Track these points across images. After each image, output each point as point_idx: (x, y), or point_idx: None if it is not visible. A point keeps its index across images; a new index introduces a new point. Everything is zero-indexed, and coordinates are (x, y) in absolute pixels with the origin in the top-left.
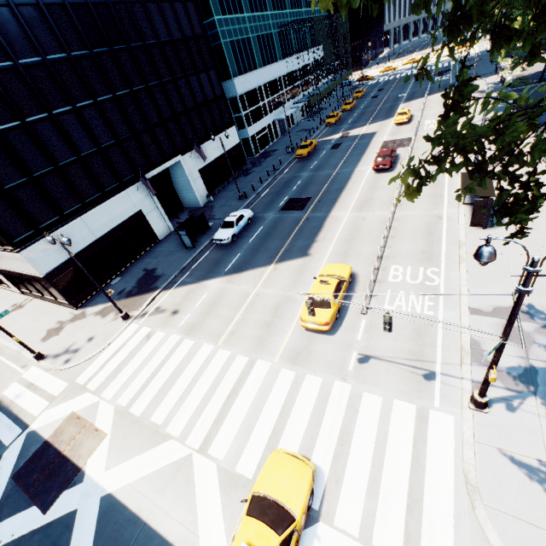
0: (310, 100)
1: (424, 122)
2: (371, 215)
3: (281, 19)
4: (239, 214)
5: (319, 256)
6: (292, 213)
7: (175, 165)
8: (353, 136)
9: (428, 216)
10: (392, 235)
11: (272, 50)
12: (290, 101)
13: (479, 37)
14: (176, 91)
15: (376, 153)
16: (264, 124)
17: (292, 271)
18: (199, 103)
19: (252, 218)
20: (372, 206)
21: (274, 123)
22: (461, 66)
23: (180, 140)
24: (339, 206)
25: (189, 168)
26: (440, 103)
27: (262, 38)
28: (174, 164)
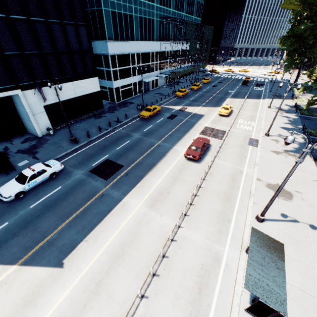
0: (171, 74)
1: (238, 120)
2: (157, 219)
3: (165, 13)
4: (40, 169)
5: (69, 275)
6: (95, 180)
7: (16, 96)
8: (188, 112)
9: (208, 251)
10: (161, 271)
11: (151, 32)
12: (158, 70)
13: (289, 73)
14: (29, 31)
15: (193, 139)
16: (131, 81)
17: (21, 295)
18: (59, 49)
19: (61, 170)
20: (164, 204)
21: (140, 82)
22: (271, 84)
23: (25, 76)
24: (138, 189)
25: (32, 102)
26: (253, 108)
27: (144, 20)
28: (15, 95)
